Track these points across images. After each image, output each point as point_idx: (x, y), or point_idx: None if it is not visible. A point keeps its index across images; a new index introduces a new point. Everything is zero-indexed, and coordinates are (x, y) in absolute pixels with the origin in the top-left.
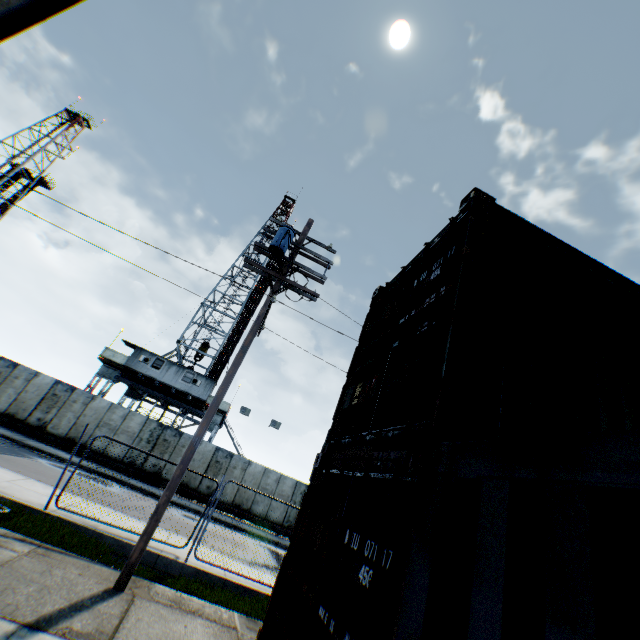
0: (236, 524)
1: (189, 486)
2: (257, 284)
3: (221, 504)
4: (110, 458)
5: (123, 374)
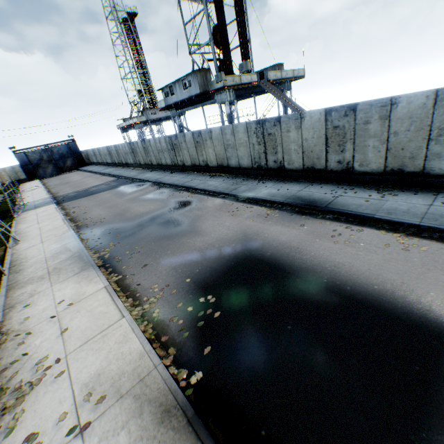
0: (194, 186)
1: (196, 165)
2: None
3: (213, 169)
4: (169, 166)
5: (175, 110)
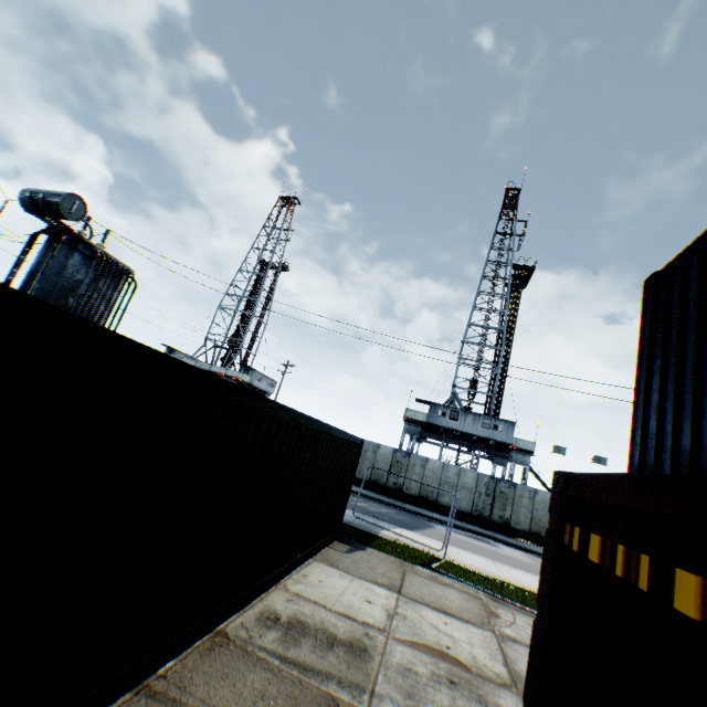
0: None
1: (541, 535)
2: (508, 303)
3: None
4: (460, 512)
5: (424, 429)
